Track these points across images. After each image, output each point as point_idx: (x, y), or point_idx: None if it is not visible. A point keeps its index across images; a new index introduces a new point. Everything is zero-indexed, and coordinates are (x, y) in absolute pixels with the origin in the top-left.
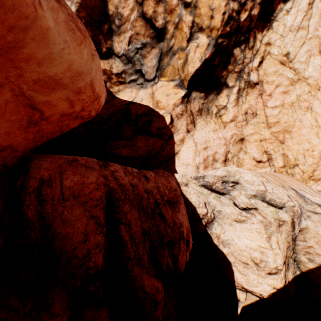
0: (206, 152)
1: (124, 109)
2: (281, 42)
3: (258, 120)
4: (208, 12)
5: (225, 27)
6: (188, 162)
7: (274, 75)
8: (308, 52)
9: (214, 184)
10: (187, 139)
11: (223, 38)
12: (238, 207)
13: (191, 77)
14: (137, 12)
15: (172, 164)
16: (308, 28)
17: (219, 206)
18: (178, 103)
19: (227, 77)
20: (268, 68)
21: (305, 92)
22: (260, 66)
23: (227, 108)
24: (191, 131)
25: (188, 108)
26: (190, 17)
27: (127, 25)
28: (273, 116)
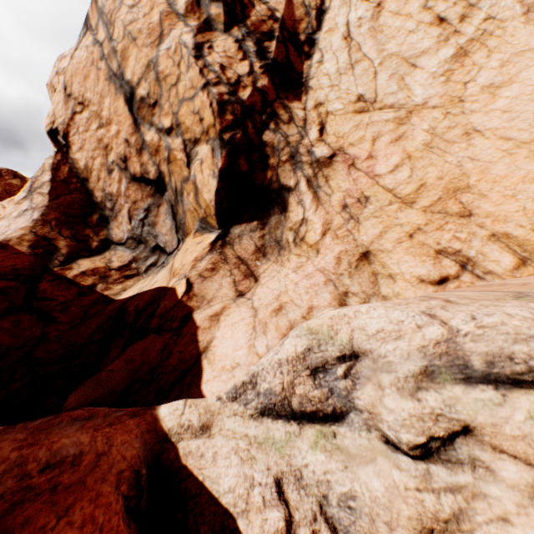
0: (284, 316)
1: (116, 311)
2: (337, 92)
3: (377, 204)
4: (195, 119)
5: (223, 117)
6: (237, 360)
7: (358, 130)
8: (394, 77)
9: (292, 390)
10: (233, 309)
11: (230, 131)
12: (405, 452)
13: (215, 207)
14: (126, 179)
15: (194, 383)
16: (367, 57)
17: (340, 476)
18: (204, 254)
19: (279, 177)
20: (340, 128)
21: (438, 119)
22: (323, 134)
23: (308, 219)
24: (248, 291)
25: (230, 253)
26: (178, 139)
27: (121, 200)
28: (404, 181)
